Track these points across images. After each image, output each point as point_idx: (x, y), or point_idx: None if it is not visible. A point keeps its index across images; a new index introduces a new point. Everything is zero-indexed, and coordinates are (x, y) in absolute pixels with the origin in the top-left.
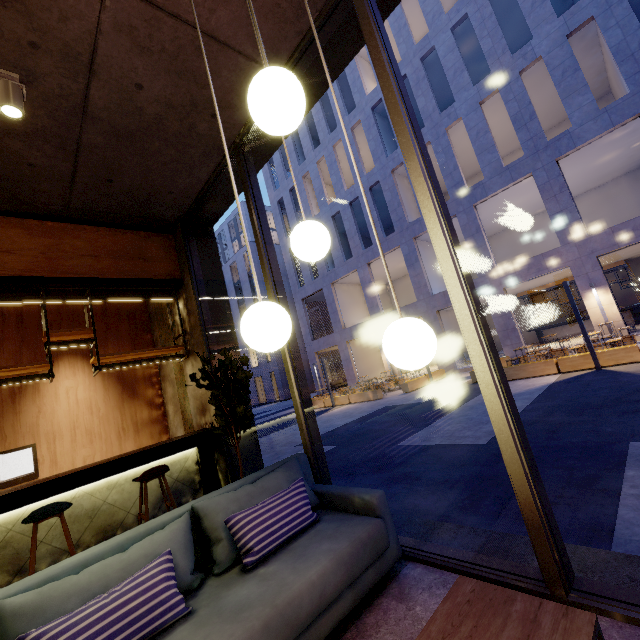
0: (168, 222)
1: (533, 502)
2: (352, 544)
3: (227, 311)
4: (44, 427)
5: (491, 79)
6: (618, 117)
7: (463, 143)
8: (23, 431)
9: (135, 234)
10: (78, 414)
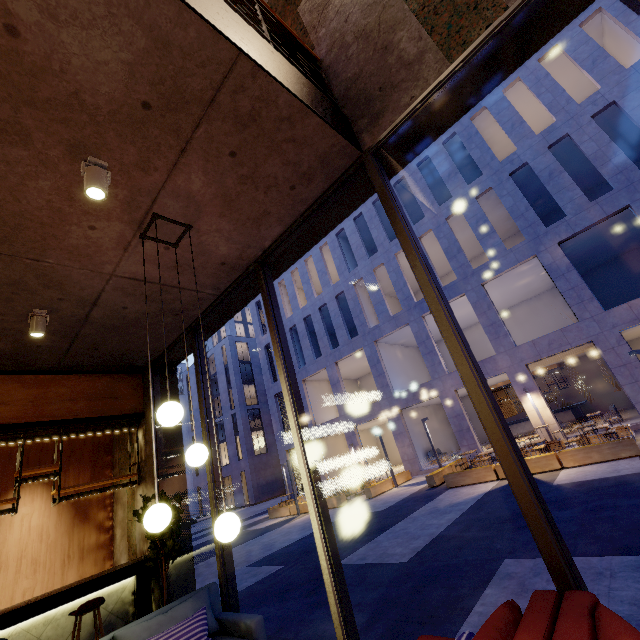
0: (139, 366)
1: (339, 620)
2: None
3: (179, 440)
4: None
5: (426, 221)
6: (521, 256)
7: None
8: None
9: (110, 377)
10: (28, 542)
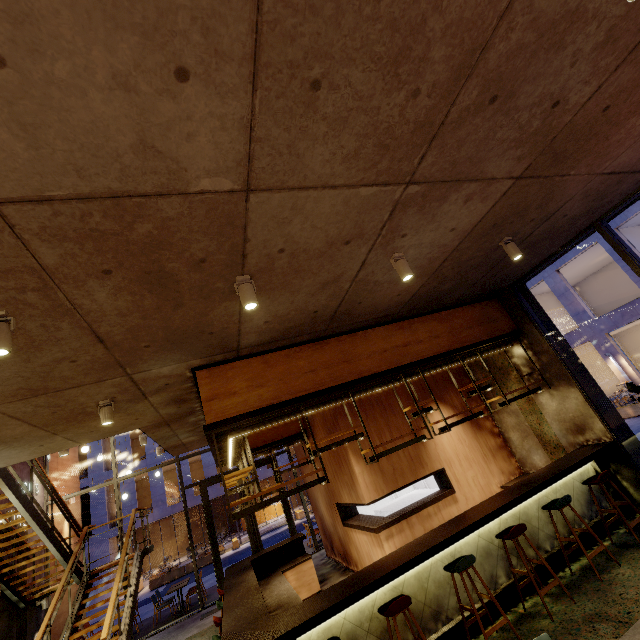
0: (499, 290)
1: None
2: None
3: (567, 346)
4: (441, 455)
5: None
6: None
7: None
8: (432, 459)
9: (479, 305)
10: (454, 445)
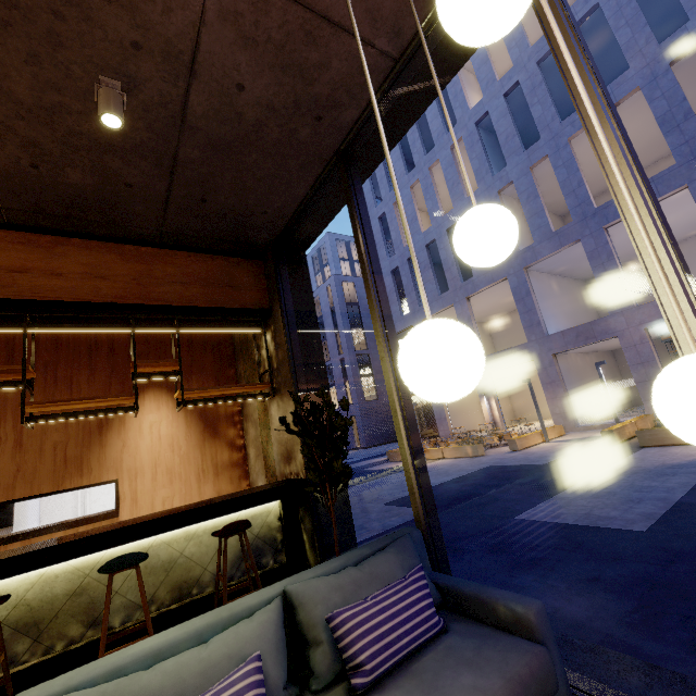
0: (259, 247)
1: None
2: (508, 685)
3: (318, 346)
4: (127, 462)
5: (630, 75)
6: None
7: (589, 155)
8: (107, 465)
9: (225, 260)
10: (160, 451)
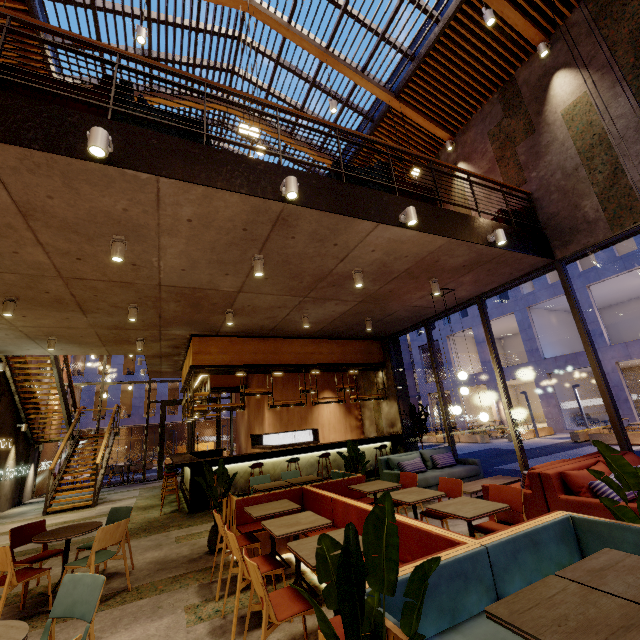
0: (381, 337)
1: (521, 462)
2: (469, 468)
3: (405, 380)
4: (320, 421)
5: None
6: None
7: None
8: (314, 422)
9: (367, 342)
10: (330, 418)
